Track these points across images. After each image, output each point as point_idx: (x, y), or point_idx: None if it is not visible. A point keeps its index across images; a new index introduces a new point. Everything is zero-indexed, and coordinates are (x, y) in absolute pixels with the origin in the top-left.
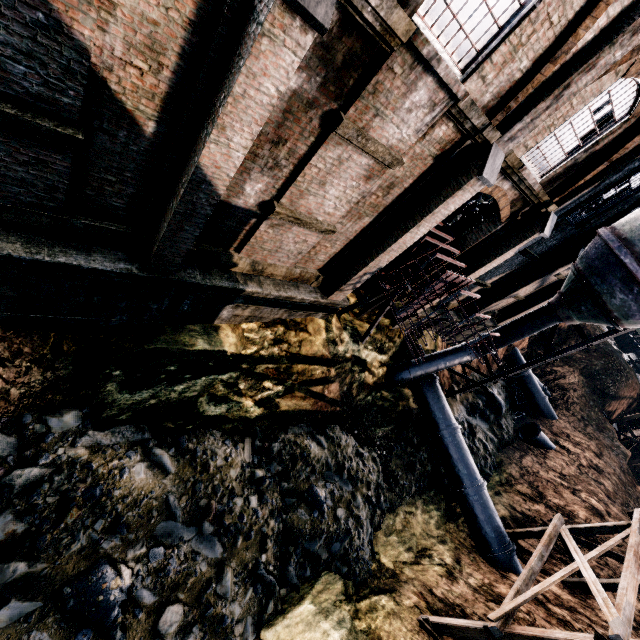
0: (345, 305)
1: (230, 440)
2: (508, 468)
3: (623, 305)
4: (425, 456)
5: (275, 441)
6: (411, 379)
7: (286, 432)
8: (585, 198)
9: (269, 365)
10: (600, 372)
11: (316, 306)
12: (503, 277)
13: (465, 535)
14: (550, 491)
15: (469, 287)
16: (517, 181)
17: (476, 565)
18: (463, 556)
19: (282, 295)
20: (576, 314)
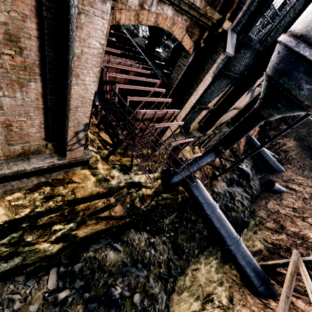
0: (89, 157)
1: (34, 278)
2: (259, 213)
3: (311, 93)
4: (201, 226)
5: (78, 262)
6: (178, 183)
7: (87, 251)
8: (255, 6)
9: (51, 215)
10: (305, 136)
11: (63, 166)
12: (221, 98)
13: (236, 272)
14: (288, 222)
15: (198, 112)
16: (174, 0)
17: (244, 299)
18: (235, 293)
19: (5, 173)
20: (275, 111)
